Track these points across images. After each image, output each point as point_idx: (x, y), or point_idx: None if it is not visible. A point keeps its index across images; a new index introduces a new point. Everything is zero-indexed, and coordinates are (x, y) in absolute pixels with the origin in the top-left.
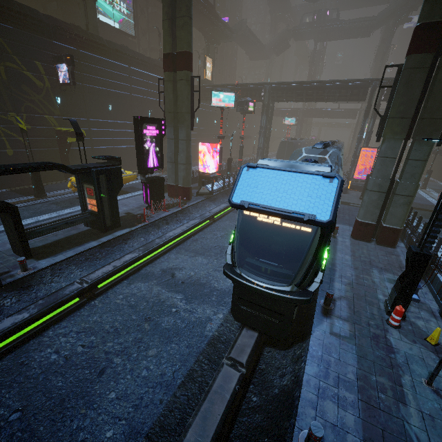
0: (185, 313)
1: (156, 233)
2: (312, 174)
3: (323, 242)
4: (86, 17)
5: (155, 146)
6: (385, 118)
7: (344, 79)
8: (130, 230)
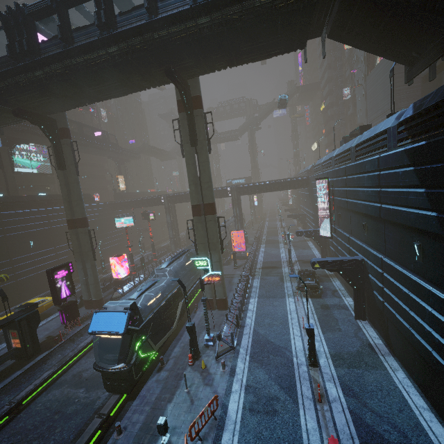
0: (84, 399)
1: (72, 347)
2: (120, 312)
3: (133, 338)
4: (6, 182)
5: (66, 282)
6: (196, 243)
7: None
8: (49, 352)
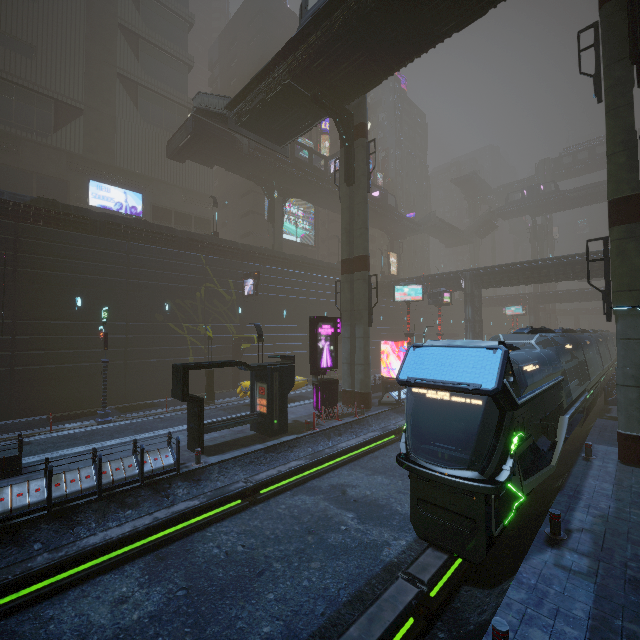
0: (356, 532)
1: (326, 445)
2: (476, 347)
3: (505, 421)
4: (273, 239)
5: (330, 345)
6: (607, 293)
7: (574, 254)
8: (298, 436)
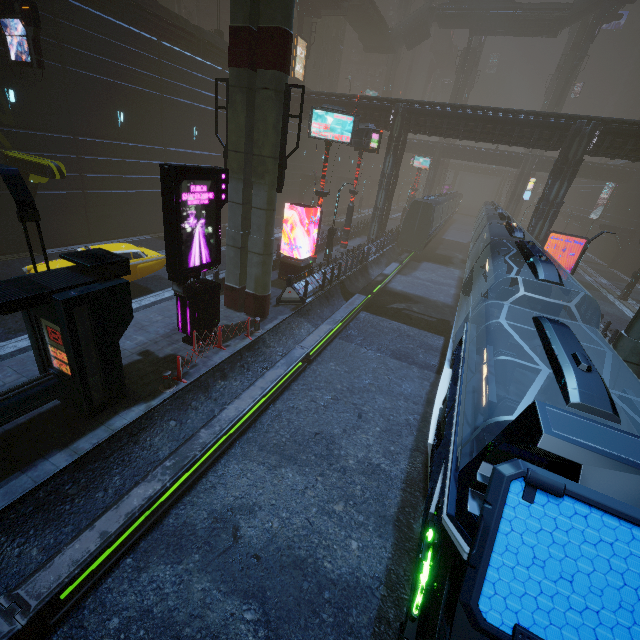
0: None
1: (201, 404)
2: None
3: None
4: None
5: (206, 225)
6: None
7: (534, 111)
8: (147, 409)
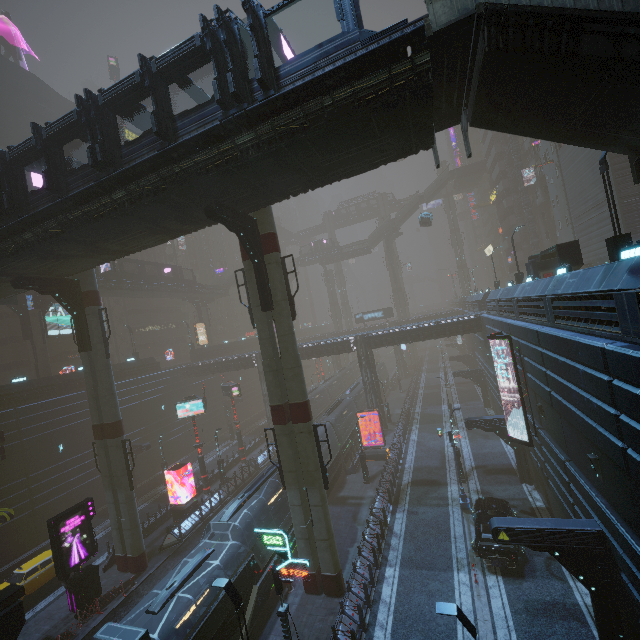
0: None
1: None
2: None
3: None
4: (36, 357)
5: (81, 535)
6: (281, 469)
7: (324, 341)
8: None
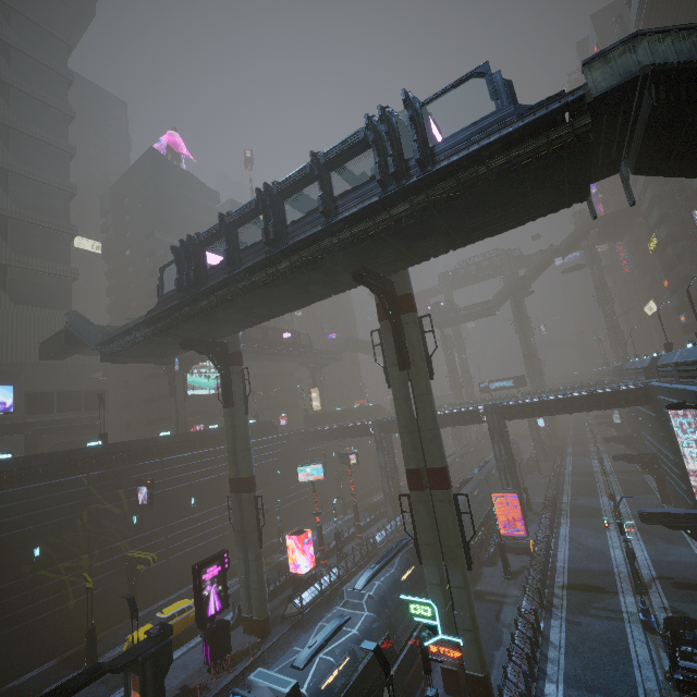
0: None
1: None
2: None
3: None
4: (177, 414)
5: (217, 586)
6: (416, 541)
7: (449, 409)
8: None
